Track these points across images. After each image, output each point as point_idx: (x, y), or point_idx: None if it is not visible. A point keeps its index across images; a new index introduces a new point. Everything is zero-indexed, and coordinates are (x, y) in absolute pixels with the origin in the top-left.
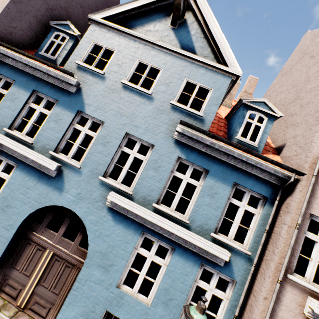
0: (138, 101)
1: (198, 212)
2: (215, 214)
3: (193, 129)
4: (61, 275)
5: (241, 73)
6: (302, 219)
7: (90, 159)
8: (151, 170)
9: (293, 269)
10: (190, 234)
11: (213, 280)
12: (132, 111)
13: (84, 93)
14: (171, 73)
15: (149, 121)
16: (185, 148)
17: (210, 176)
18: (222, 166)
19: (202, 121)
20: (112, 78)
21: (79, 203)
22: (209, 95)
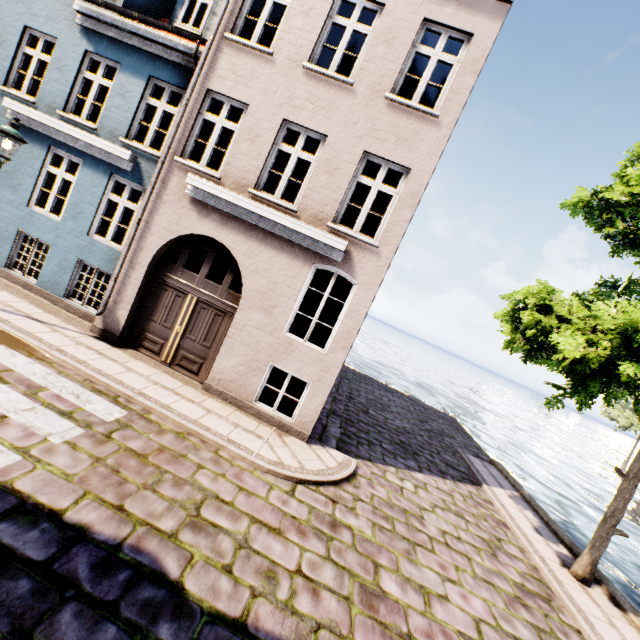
0: None
1: (108, 117)
2: (126, 117)
3: (88, 1)
4: None
5: None
6: (198, 96)
7: None
8: (56, 72)
9: (187, 156)
10: (90, 135)
11: (125, 192)
12: None
13: None
14: None
15: (50, 6)
16: (93, 37)
17: (122, 71)
18: (136, 56)
19: None
20: None
21: None
22: None
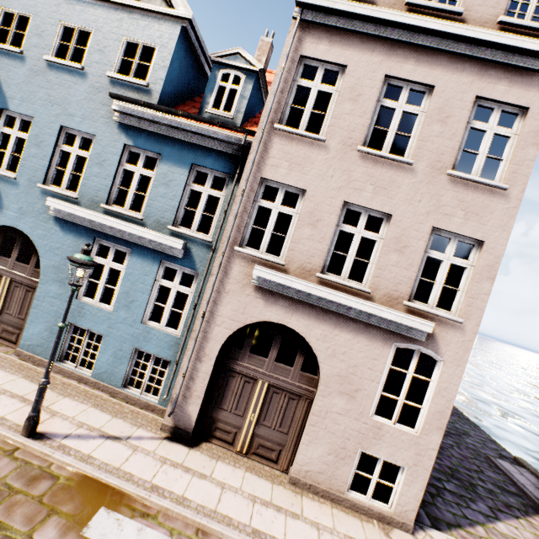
0: (70, 82)
1: (153, 205)
2: (172, 204)
3: (128, 102)
4: (24, 301)
5: (192, 14)
6: (252, 185)
7: (26, 167)
8: (96, 167)
9: (245, 243)
10: (139, 228)
11: (177, 277)
12: (64, 97)
13: (4, 85)
14: (104, 33)
15: (85, 106)
16: (131, 132)
17: (164, 161)
18: (177, 146)
19: (149, 93)
20: (34, 56)
21: (23, 219)
22: (155, 56)
